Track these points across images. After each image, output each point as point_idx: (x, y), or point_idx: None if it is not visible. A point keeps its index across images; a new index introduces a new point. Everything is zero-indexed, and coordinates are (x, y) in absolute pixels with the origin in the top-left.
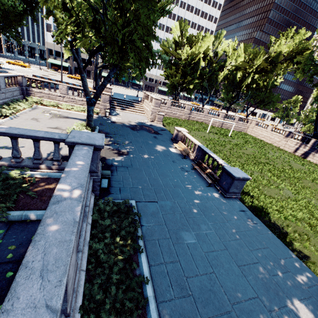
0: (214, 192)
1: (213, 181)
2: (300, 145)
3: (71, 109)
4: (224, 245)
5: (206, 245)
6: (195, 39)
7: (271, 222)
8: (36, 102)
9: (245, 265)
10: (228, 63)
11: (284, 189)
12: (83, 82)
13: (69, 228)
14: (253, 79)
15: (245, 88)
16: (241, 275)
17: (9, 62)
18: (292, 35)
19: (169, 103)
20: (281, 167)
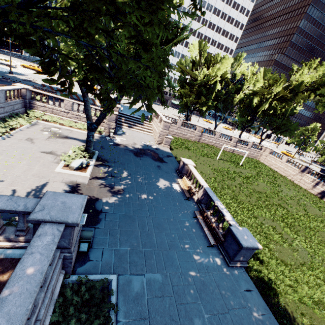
0: (216, 256)
1: (217, 241)
2: (317, 183)
3: (74, 126)
4: None
5: None
6: (213, 59)
7: (282, 307)
8: (37, 116)
9: None
10: (246, 87)
11: (299, 246)
12: (85, 105)
13: None
14: (270, 105)
15: (262, 114)
16: None
17: (24, 66)
18: (316, 64)
19: (180, 123)
20: (295, 211)
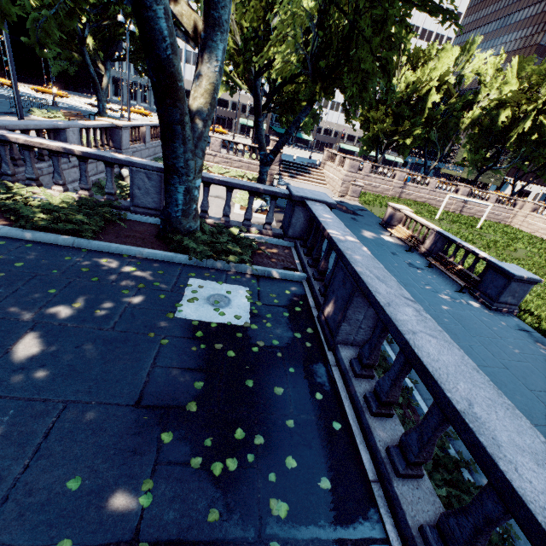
0: (470, 300)
1: (469, 283)
2: None
3: (224, 173)
4: (502, 364)
5: (473, 358)
6: (423, 54)
7: None
8: None
9: (540, 391)
10: (484, 96)
11: None
12: (258, 130)
13: (372, 260)
14: (533, 123)
15: (516, 141)
16: (537, 400)
17: (126, 110)
18: None
19: (368, 168)
20: None
